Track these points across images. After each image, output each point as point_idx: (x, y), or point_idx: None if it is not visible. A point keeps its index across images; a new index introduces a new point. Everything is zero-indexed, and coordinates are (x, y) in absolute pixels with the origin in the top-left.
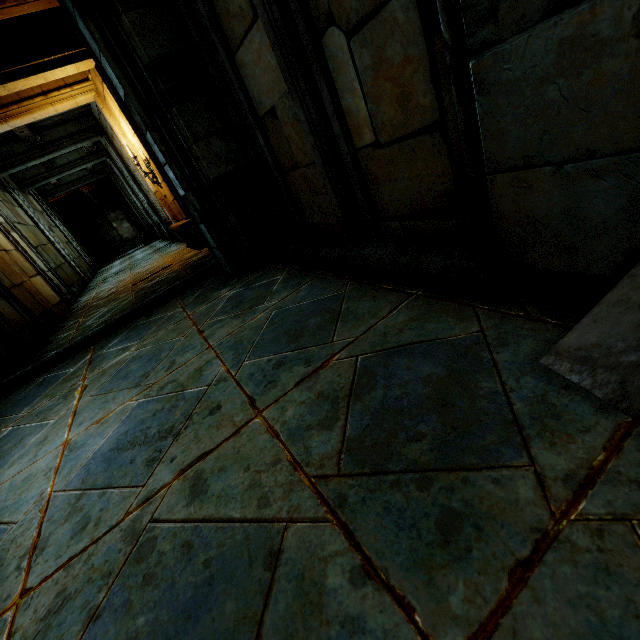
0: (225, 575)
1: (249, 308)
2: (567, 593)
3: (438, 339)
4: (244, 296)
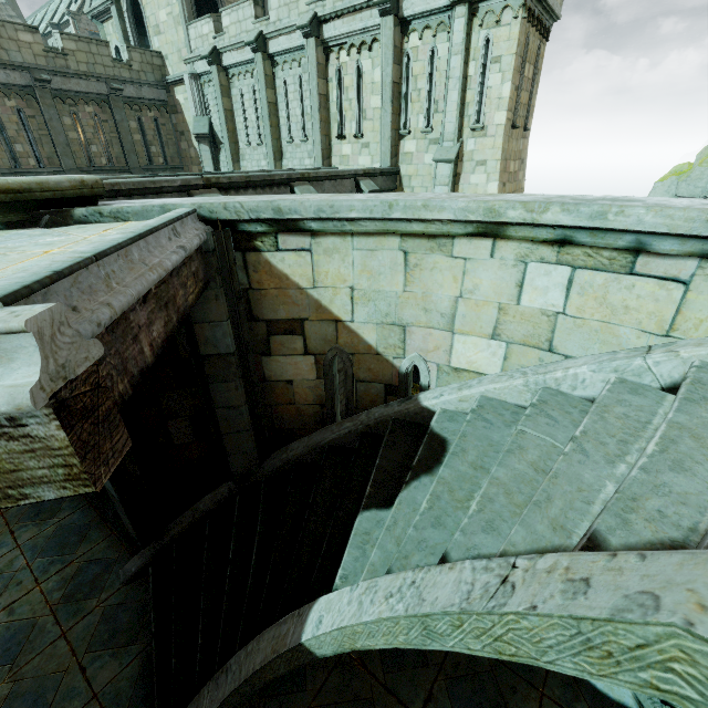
0: (21, 631)
1: (45, 519)
2: (88, 619)
3: (107, 558)
4: (44, 506)
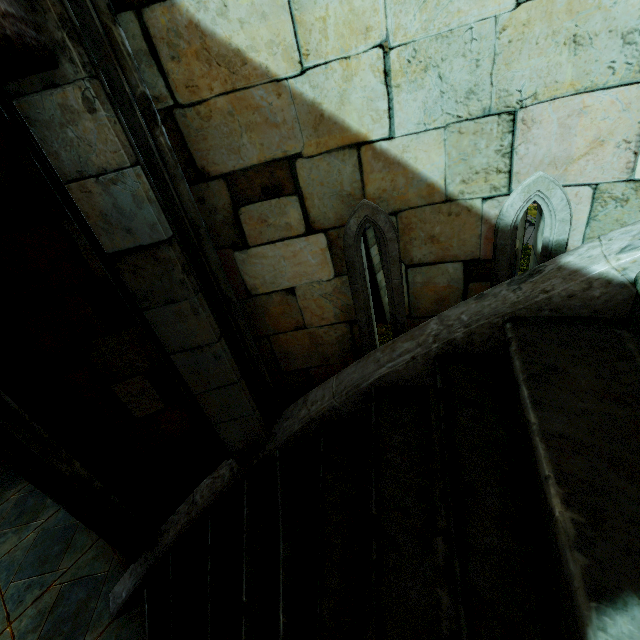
0: None
1: (26, 523)
2: None
3: (94, 575)
4: (27, 505)
